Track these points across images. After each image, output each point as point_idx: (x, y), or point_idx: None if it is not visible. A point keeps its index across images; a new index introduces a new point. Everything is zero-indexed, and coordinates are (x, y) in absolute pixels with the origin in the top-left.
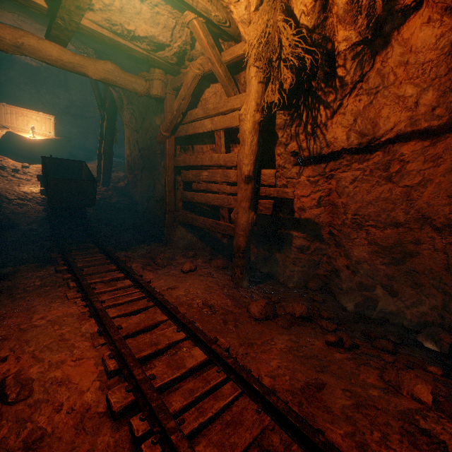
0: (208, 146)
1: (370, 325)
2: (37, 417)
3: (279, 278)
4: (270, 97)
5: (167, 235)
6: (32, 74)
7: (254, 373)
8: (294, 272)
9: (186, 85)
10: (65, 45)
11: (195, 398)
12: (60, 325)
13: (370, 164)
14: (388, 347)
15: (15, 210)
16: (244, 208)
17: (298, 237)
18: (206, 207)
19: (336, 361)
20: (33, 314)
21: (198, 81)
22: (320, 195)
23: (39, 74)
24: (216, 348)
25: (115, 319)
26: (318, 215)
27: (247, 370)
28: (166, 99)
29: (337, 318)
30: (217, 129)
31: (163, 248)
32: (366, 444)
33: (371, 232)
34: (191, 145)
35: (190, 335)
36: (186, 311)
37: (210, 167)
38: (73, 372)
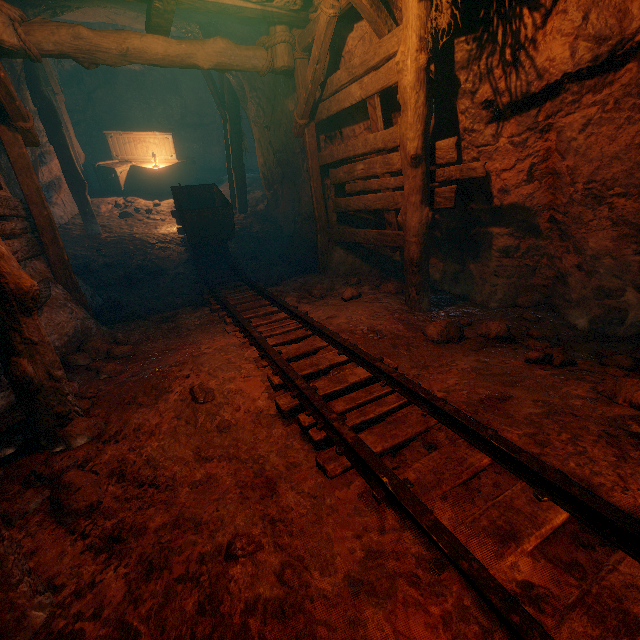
0: (361, 125)
1: (610, 344)
2: (222, 414)
3: (475, 298)
4: (441, 20)
5: (322, 261)
6: (138, 83)
7: (424, 387)
8: (497, 286)
9: (319, 38)
10: (167, 33)
11: (357, 405)
12: (225, 353)
13: (615, 89)
14: (625, 363)
15: (159, 255)
16: (414, 204)
17: (500, 235)
18: (368, 215)
19: (534, 377)
20: (201, 345)
21: (334, 27)
22: (532, 162)
23: (144, 81)
24: (380, 365)
25: (274, 347)
26: (530, 195)
27: (414, 382)
28: (296, 69)
29: (556, 338)
30: (369, 95)
31: (319, 278)
32: (549, 443)
33: (618, 206)
34: (337, 129)
35: (352, 357)
36: (349, 338)
37: (365, 155)
38: (244, 386)
